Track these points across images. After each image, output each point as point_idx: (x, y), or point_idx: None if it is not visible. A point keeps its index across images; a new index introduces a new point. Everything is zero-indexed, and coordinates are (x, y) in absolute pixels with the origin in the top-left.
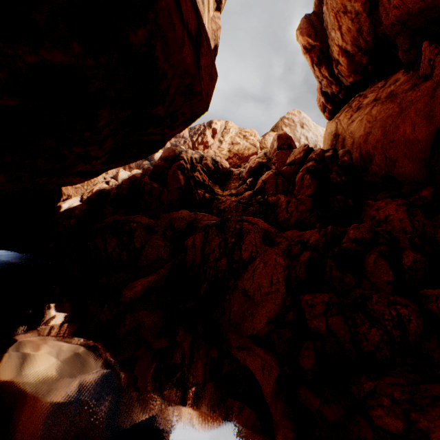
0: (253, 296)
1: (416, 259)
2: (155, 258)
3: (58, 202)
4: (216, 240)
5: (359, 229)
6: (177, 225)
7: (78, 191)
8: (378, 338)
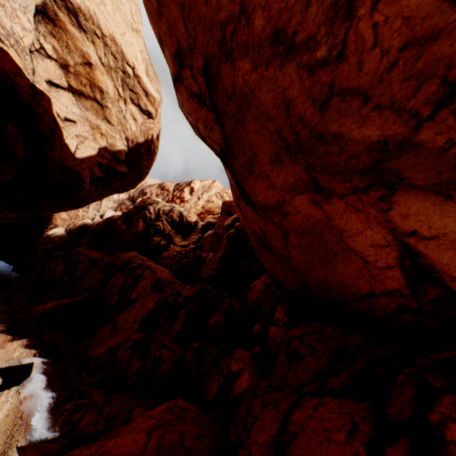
0: (118, 329)
1: (218, 321)
2: (88, 287)
3: (46, 229)
4: (121, 279)
5: (193, 289)
6: (115, 263)
7: (65, 222)
8: (136, 369)
